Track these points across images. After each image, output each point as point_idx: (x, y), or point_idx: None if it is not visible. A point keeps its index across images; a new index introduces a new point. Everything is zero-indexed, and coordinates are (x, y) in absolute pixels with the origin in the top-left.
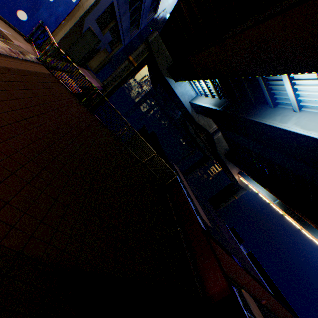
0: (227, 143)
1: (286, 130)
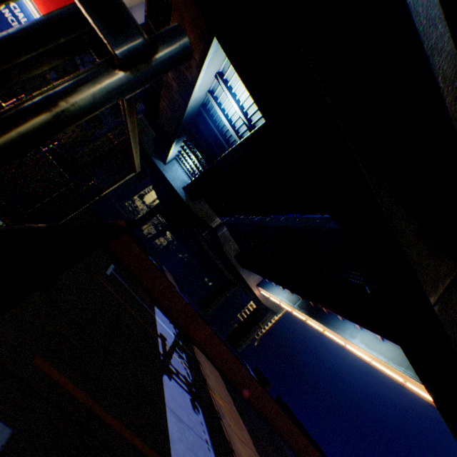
0: (236, 242)
1: (228, 153)
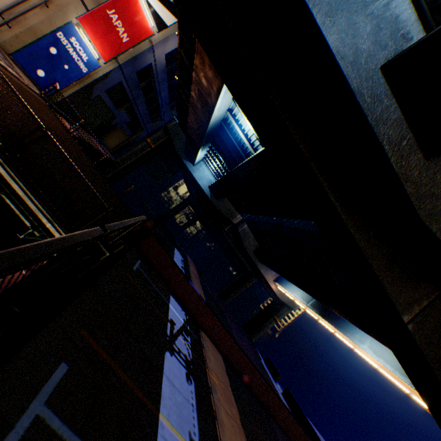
0: (256, 238)
1: (243, 164)
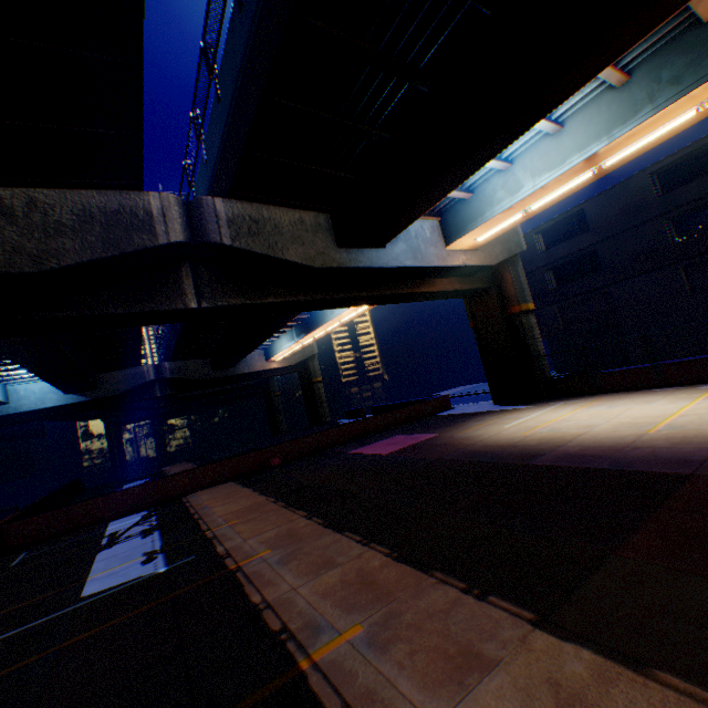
0: (195, 358)
1: None
